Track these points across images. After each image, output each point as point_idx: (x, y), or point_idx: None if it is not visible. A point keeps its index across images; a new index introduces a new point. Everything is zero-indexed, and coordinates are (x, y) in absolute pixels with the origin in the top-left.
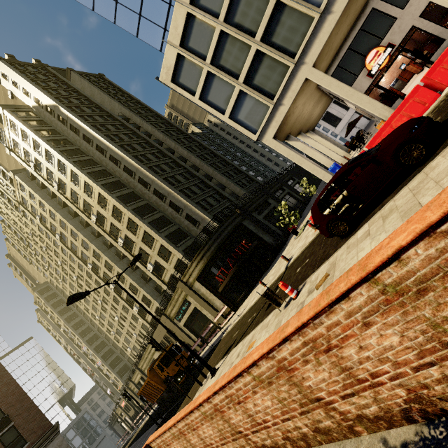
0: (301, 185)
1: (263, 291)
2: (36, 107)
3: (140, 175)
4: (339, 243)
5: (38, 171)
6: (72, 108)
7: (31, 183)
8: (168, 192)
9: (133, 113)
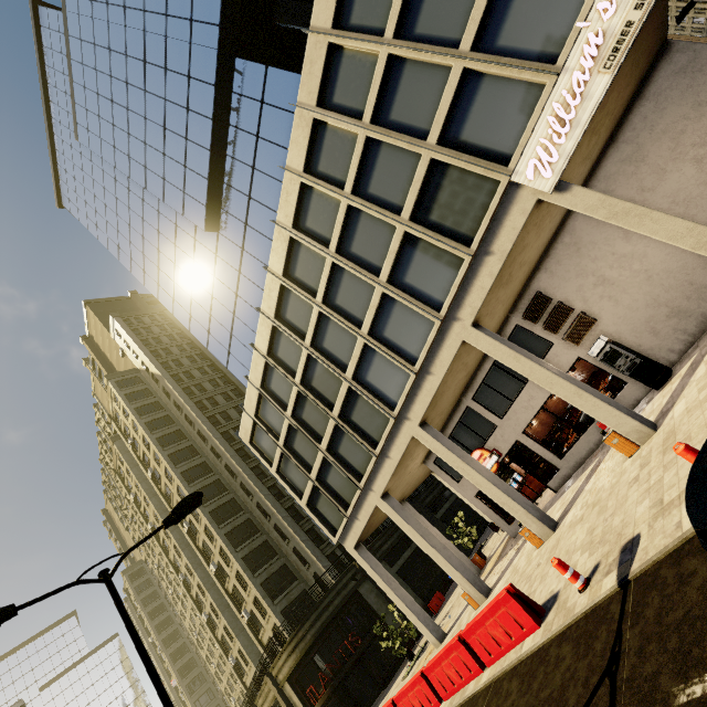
0: None
1: None
2: (144, 371)
3: (242, 479)
4: None
5: (135, 449)
6: (180, 375)
7: (129, 454)
8: (272, 512)
9: None
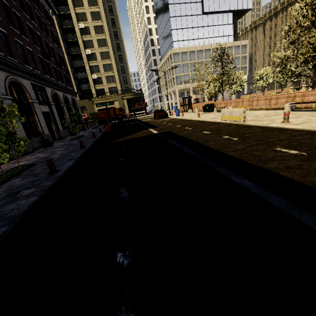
0: None
1: None
2: None
3: (120, 43)
4: None
5: None
6: None
7: None
8: (126, 63)
9: None
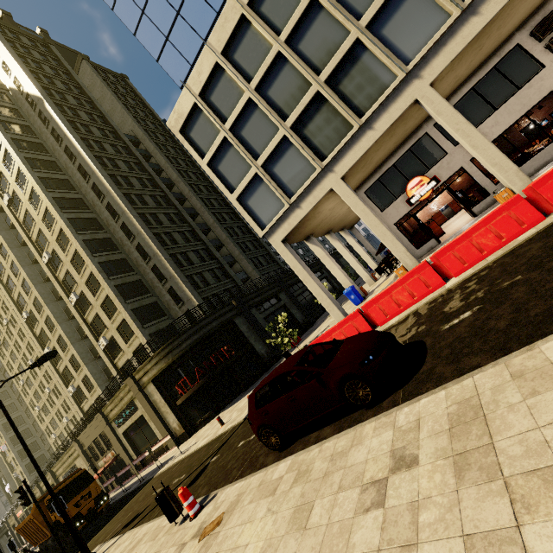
0: (329, 281)
1: (215, 435)
2: (14, 90)
3: (125, 220)
4: (271, 454)
5: None
6: (63, 107)
7: None
8: (154, 253)
9: (147, 137)
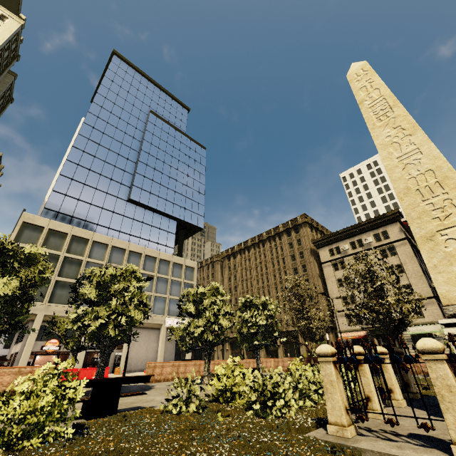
0: None
1: None
2: None
3: None
4: None
5: None
6: None
7: None
8: None
9: None
